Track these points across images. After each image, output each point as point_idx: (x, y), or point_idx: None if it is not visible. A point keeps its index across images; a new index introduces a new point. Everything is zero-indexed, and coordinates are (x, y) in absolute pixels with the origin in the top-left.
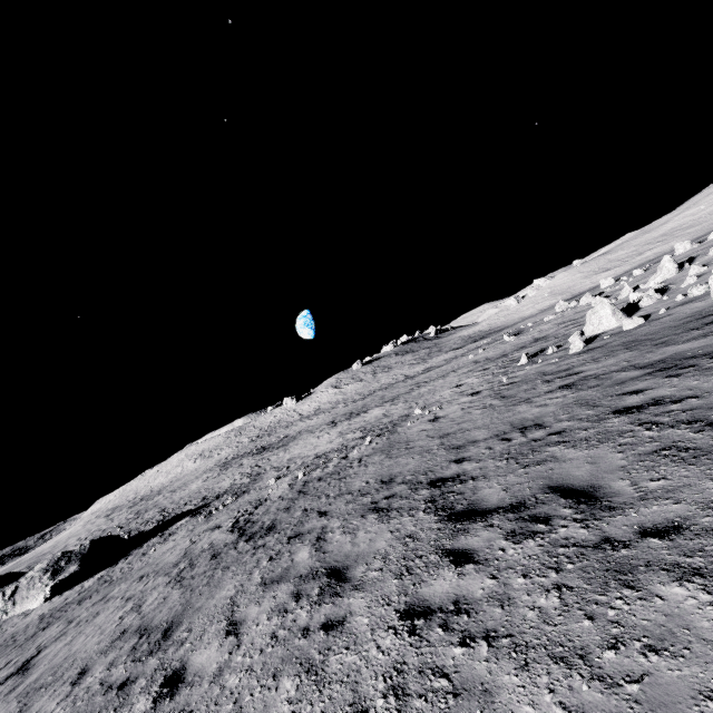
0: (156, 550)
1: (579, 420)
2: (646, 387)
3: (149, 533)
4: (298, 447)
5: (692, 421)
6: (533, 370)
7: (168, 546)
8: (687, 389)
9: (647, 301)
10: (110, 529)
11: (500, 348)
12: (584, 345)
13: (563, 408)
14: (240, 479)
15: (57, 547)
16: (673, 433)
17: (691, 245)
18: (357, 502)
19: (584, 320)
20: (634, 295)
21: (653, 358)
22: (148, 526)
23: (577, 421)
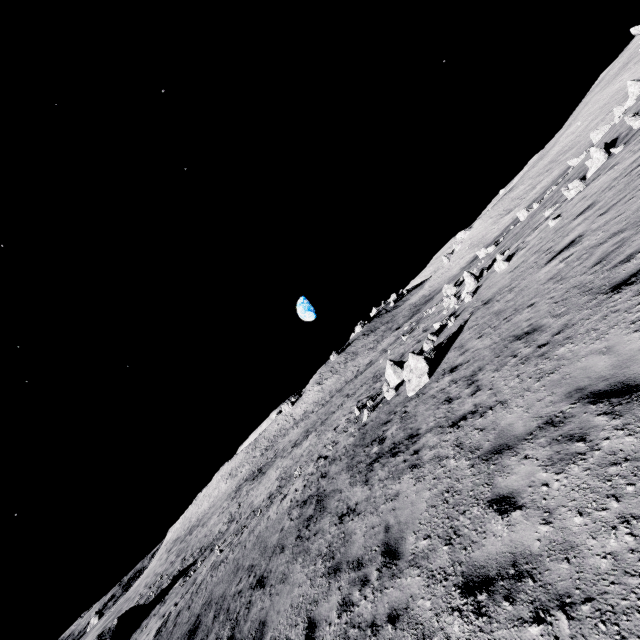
0: (146, 628)
1: (253, 578)
2: (287, 545)
3: (162, 594)
4: (264, 482)
5: (234, 627)
6: (343, 439)
7: (149, 626)
8: (276, 569)
9: (426, 346)
10: (158, 577)
11: (393, 355)
12: (368, 414)
13: (273, 546)
14: (224, 524)
15: (135, 592)
16: (223, 639)
17: (527, 212)
18: (178, 633)
19: (422, 339)
20: (435, 325)
21: (330, 487)
22: (167, 583)
23: (252, 579)
